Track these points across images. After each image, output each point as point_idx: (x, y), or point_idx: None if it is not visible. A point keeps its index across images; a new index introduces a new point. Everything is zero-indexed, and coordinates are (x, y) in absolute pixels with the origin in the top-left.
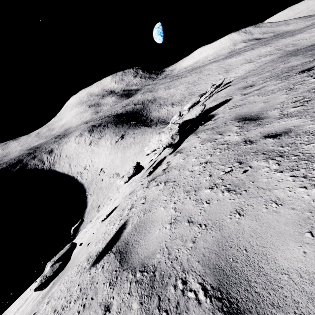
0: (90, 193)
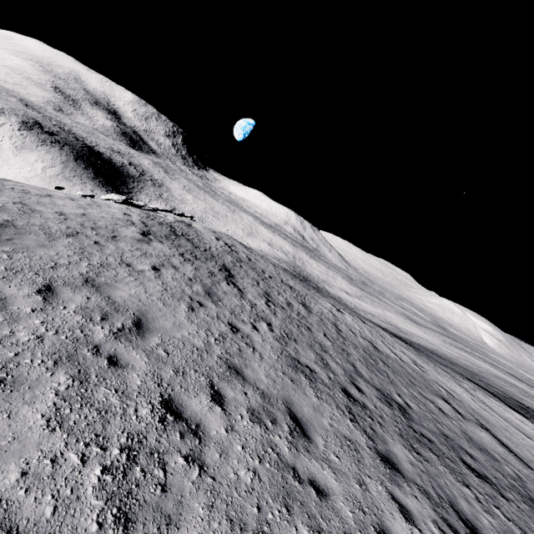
0: None
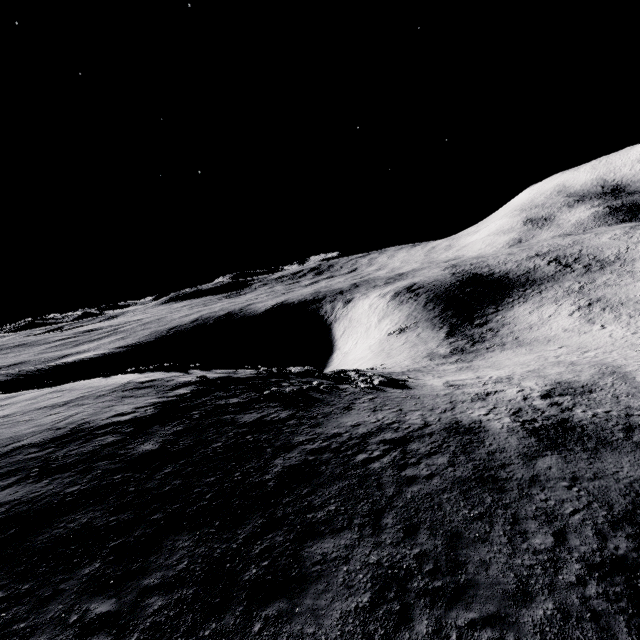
0: None
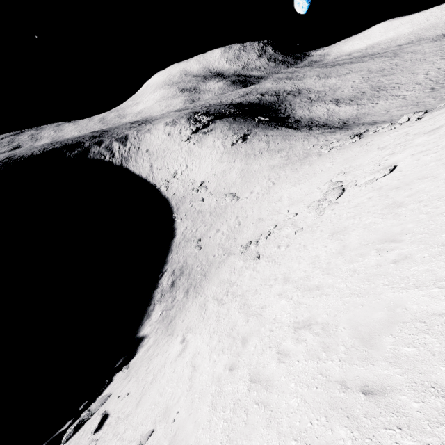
0: (180, 216)
